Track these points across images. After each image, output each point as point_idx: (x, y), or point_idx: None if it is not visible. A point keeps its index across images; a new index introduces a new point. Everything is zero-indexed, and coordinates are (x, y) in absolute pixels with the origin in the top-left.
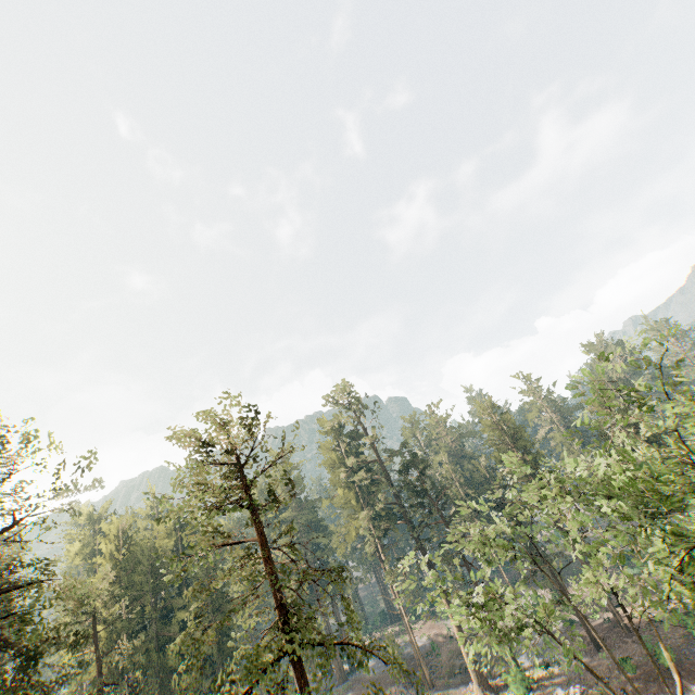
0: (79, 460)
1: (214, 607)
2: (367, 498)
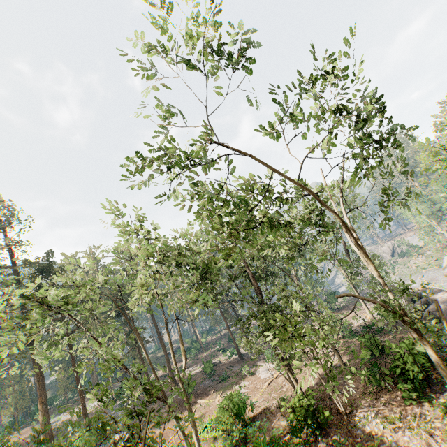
0: None
1: None
2: None
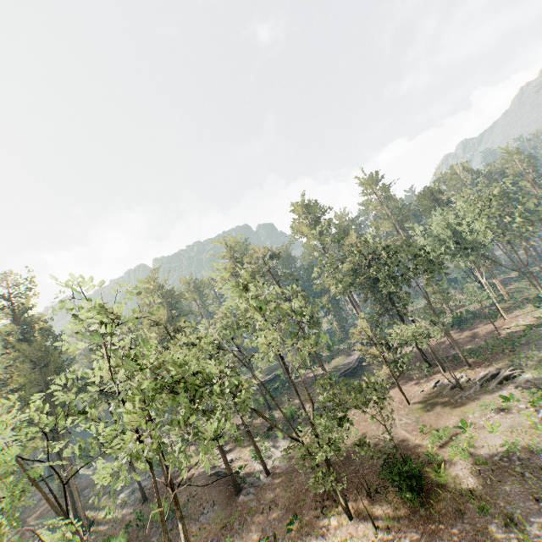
0: None
1: None
2: None
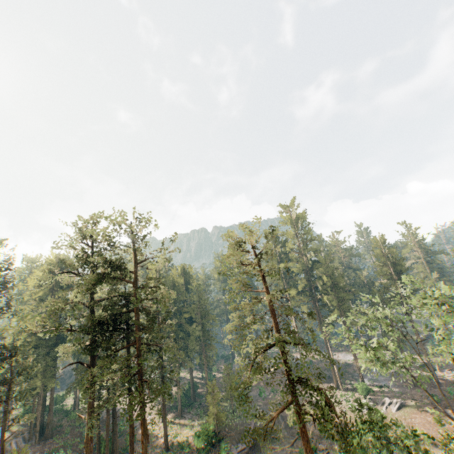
0: (173, 235)
1: (201, 316)
2: (288, 280)
